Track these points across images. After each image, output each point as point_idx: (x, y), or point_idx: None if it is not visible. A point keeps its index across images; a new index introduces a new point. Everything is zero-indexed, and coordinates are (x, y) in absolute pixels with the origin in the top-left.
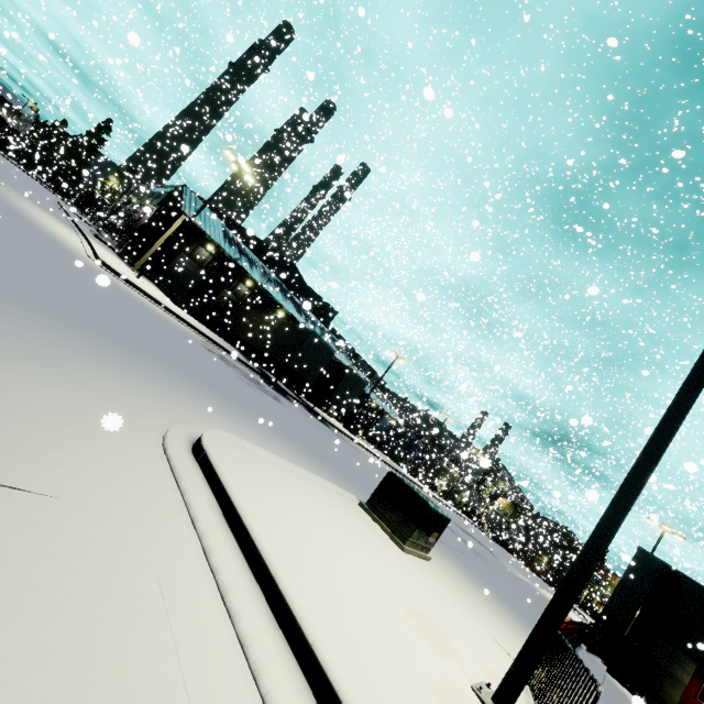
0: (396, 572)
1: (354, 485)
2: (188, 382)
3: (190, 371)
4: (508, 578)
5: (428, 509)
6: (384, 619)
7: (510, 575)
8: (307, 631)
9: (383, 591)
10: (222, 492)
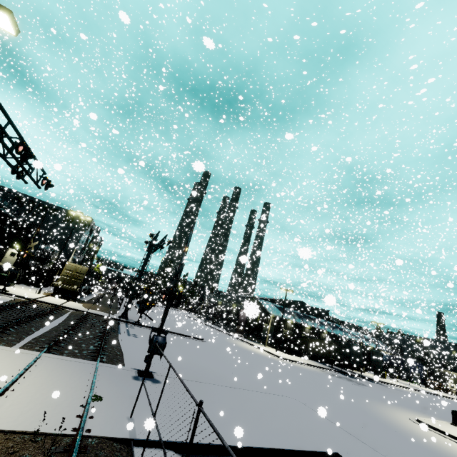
0: None
1: (435, 416)
2: (378, 402)
3: (367, 396)
4: None
5: None
6: None
7: None
8: None
9: None
10: (439, 430)
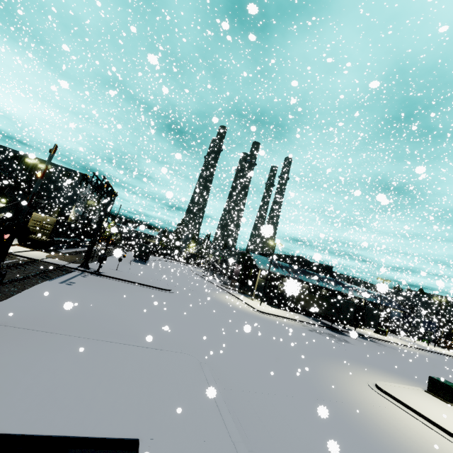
0: (451, 412)
1: (414, 380)
2: (342, 361)
3: (334, 354)
4: None
5: (452, 388)
6: (451, 422)
7: None
8: (436, 422)
9: (448, 417)
10: (397, 399)
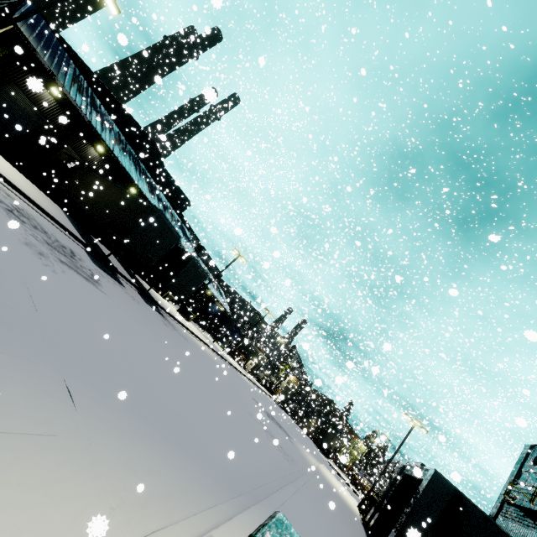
0: None
1: (169, 440)
2: None
3: None
4: (315, 489)
5: None
6: None
7: (312, 477)
8: None
9: None
10: None
